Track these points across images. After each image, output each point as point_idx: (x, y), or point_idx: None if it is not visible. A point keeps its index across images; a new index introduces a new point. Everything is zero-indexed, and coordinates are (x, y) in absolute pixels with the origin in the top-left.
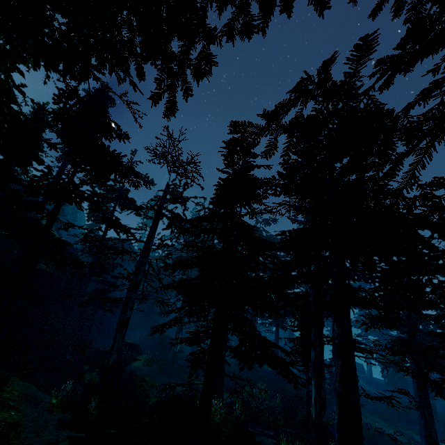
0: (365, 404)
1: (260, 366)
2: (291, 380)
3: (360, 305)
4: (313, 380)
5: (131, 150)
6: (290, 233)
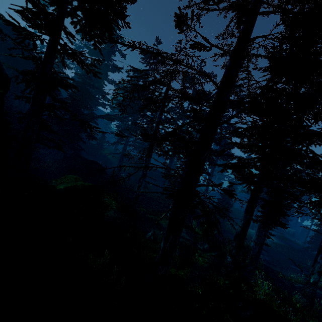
0: None
1: None
2: None
3: None
4: (320, 259)
5: None
6: None
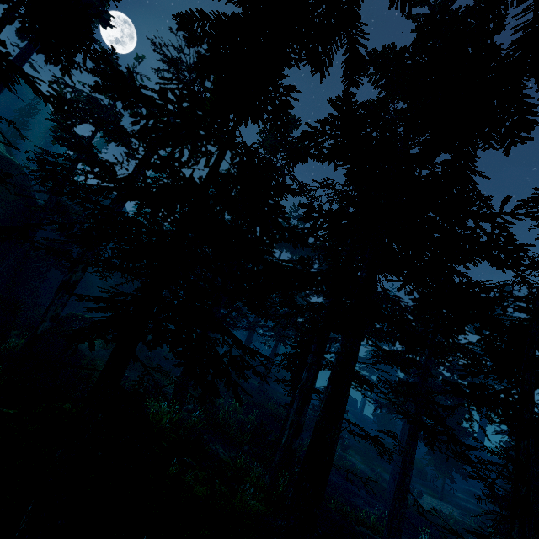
0: (346, 437)
1: (151, 346)
2: (201, 384)
3: (377, 337)
4: (295, 403)
5: (136, 53)
6: (320, 207)
